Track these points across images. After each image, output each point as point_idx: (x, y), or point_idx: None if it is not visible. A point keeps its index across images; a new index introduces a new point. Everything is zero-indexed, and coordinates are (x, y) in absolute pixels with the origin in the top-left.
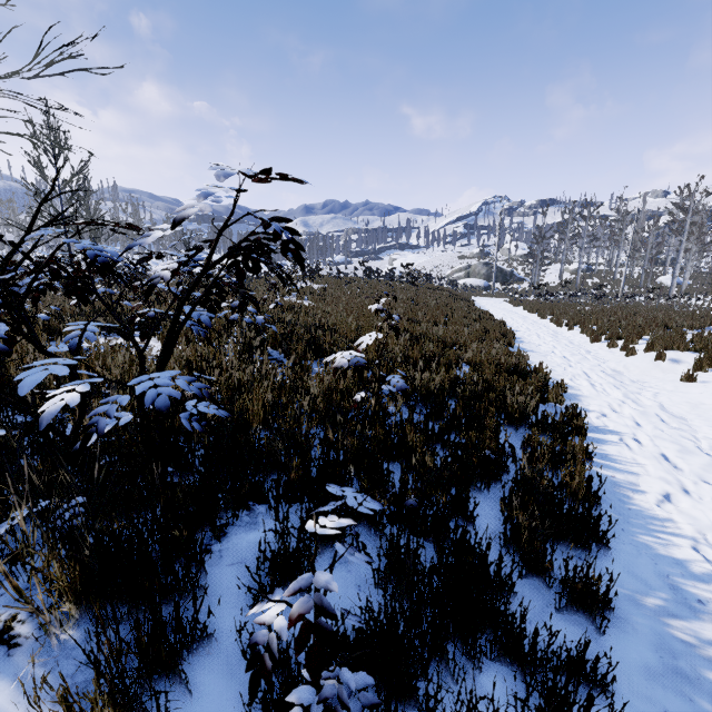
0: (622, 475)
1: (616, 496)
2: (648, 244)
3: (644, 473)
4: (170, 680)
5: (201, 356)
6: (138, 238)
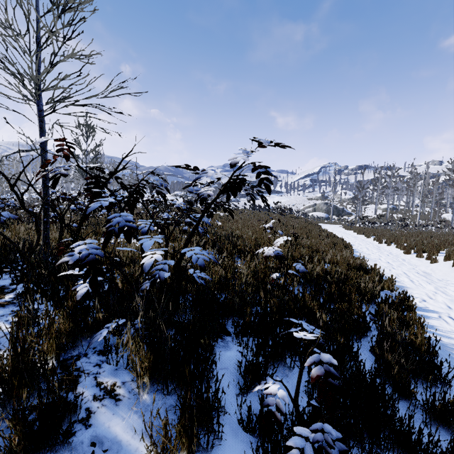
0: (446, 339)
1: (446, 353)
2: (433, 193)
3: None
4: (204, 431)
5: (174, 249)
6: (200, 174)
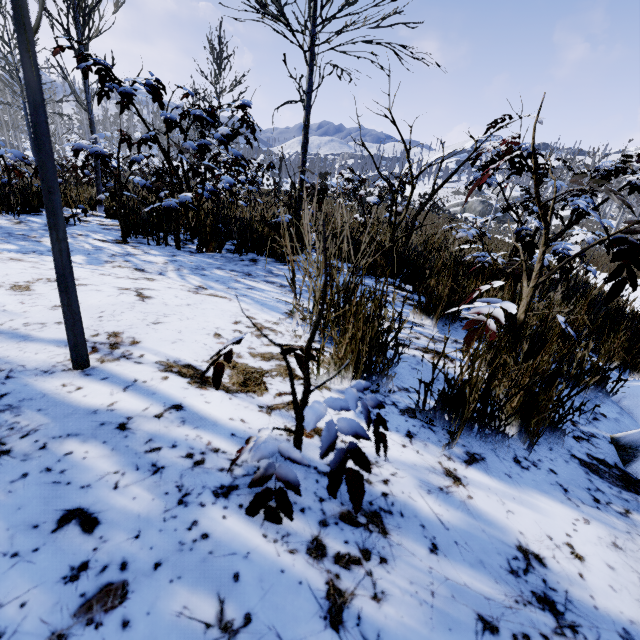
0: None
1: None
2: None
3: None
4: None
5: (425, 241)
6: None
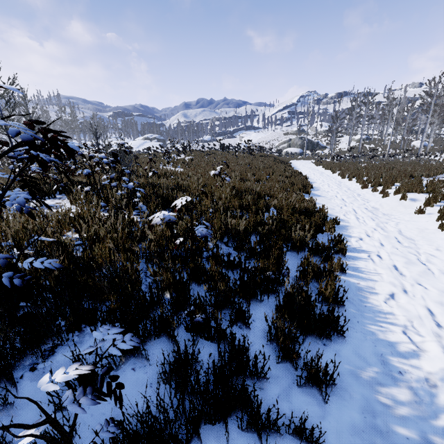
0: (364, 282)
1: (358, 297)
2: (406, 120)
3: (380, 280)
4: None
5: (79, 215)
6: None
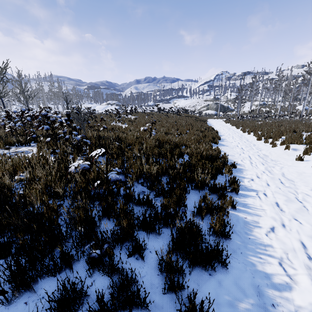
0: (251, 217)
1: (244, 230)
2: (292, 91)
3: (263, 215)
4: None
5: (29, 161)
6: None
